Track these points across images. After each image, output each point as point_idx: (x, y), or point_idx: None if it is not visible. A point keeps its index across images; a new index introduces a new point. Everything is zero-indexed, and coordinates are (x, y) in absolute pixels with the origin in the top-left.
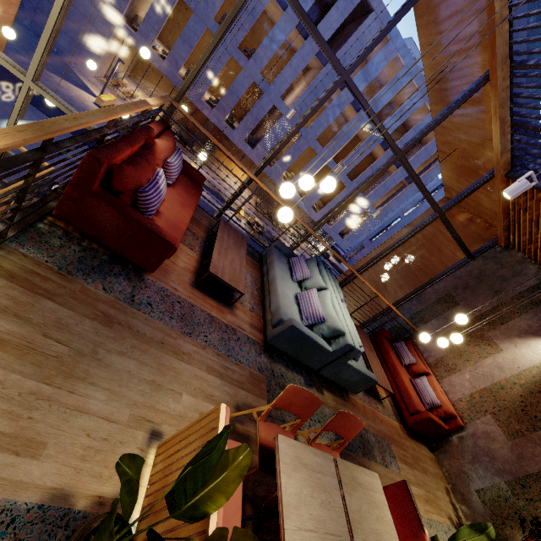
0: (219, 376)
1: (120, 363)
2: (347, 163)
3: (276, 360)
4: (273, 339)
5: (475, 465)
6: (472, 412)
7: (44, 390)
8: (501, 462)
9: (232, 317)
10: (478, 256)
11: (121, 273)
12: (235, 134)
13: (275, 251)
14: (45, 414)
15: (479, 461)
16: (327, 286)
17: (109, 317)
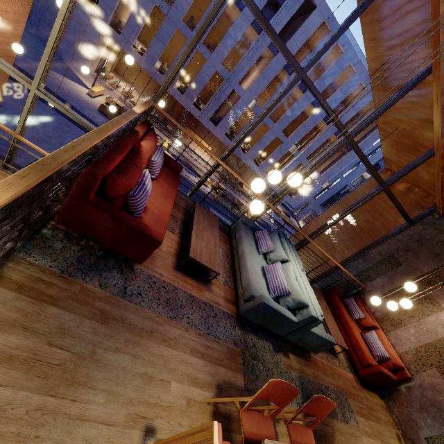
0: (201, 357)
1: (116, 360)
2: (295, 136)
3: (248, 330)
4: (245, 313)
5: (423, 414)
6: (419, 365)
7: (49, 403)
8: None
9: (209, 293)
10: (418, 222)
11: (114, 266)
12: (201, 115)
13: (243, 226)
14: (50, 430)
15: (427, 410)
16: (289, 258)
17: (105, 313)
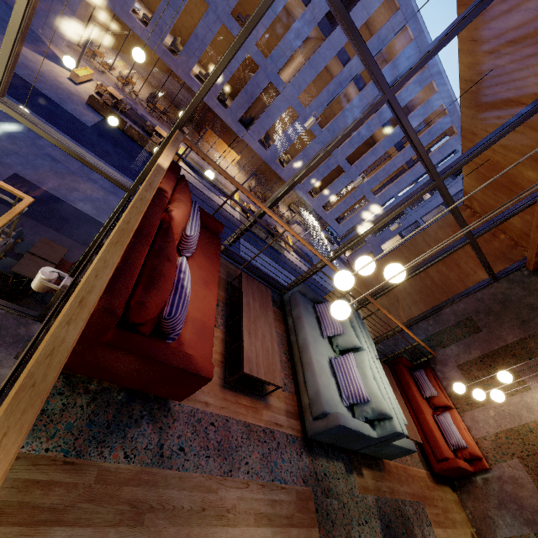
0: (268, 523)
1: None
2: (346, 146)
3: (317, 453)
4: (315, 435)
5: (502, 511)
6: (498, 454)
7: None
8: (530, 512)
9: (268, 412)
10: (503, 278)
11: (143, 414)
12: (228, 114)
13: (301, 299)
14: None
15: (506, 507)
16: (361, 344)
17: (137, 506)
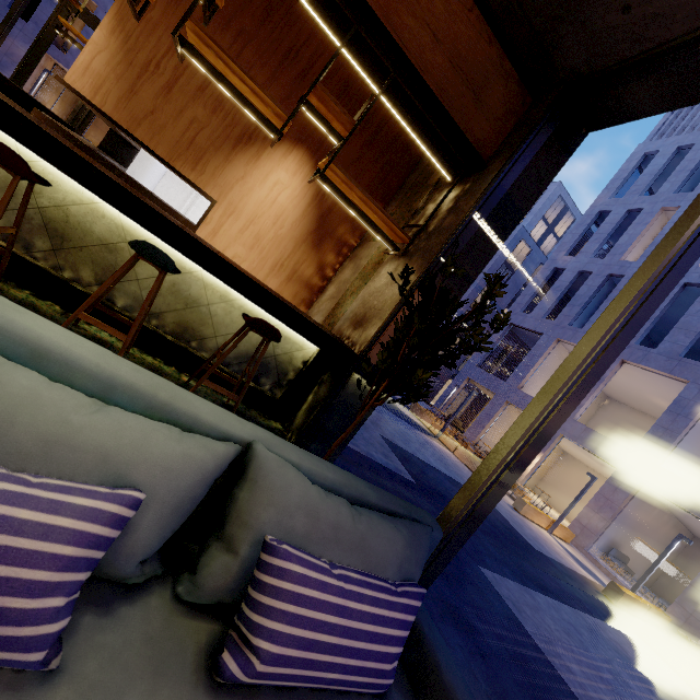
0: None
1: None
2: None
3: None
4: None
5: None
6: None
7: None
8: None
9: None
10: None
11: None
12: None
13: None
14: None
15: None
16: None
17: None
